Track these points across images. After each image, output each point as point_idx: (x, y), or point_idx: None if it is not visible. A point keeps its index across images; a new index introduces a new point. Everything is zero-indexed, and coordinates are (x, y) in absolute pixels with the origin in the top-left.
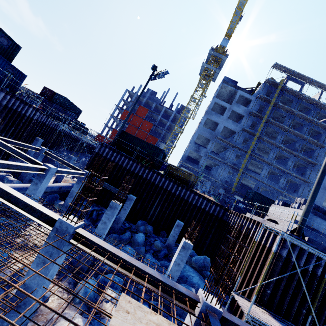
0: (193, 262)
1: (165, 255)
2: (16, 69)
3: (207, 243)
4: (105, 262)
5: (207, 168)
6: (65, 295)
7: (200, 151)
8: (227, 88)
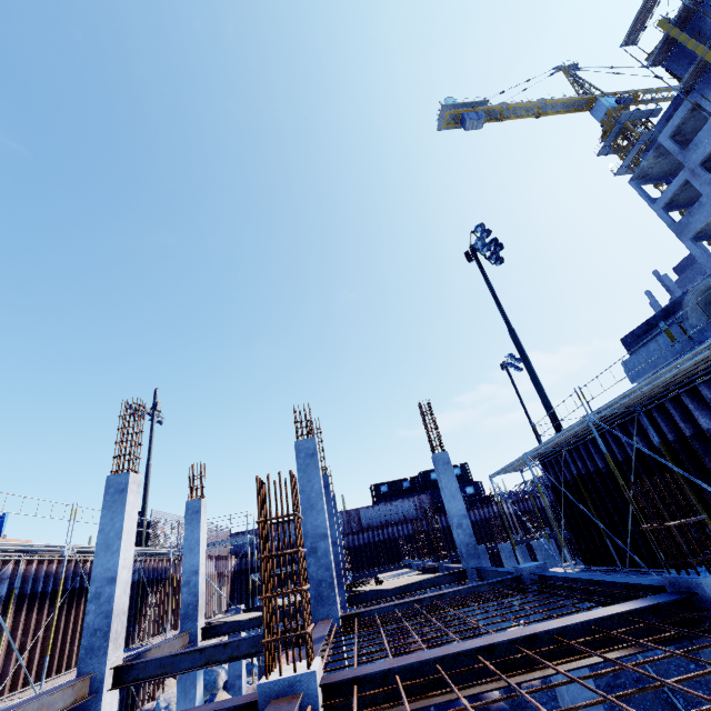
0: None
1: None
2: (470, 484)
3: None
4: None
5: None
6: None
7: None
8: (648, 165)
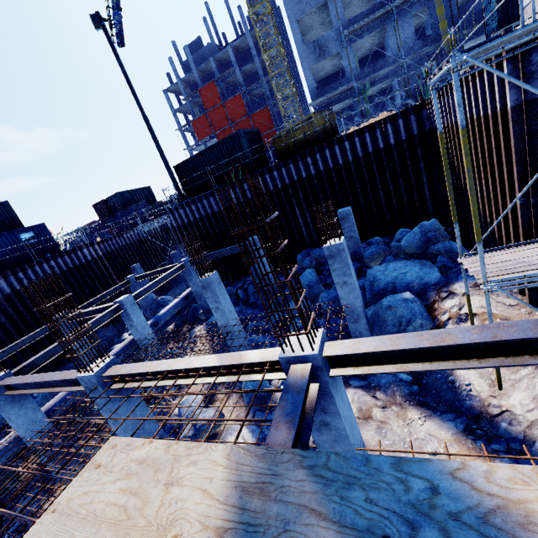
0: (404, 248)
1: (358, 271)
2: (27, 229)
3: (428, 196)
4: (151, 387)
5: (375, 58)
6: (242, 403)
7: (327, 48)
8: None
